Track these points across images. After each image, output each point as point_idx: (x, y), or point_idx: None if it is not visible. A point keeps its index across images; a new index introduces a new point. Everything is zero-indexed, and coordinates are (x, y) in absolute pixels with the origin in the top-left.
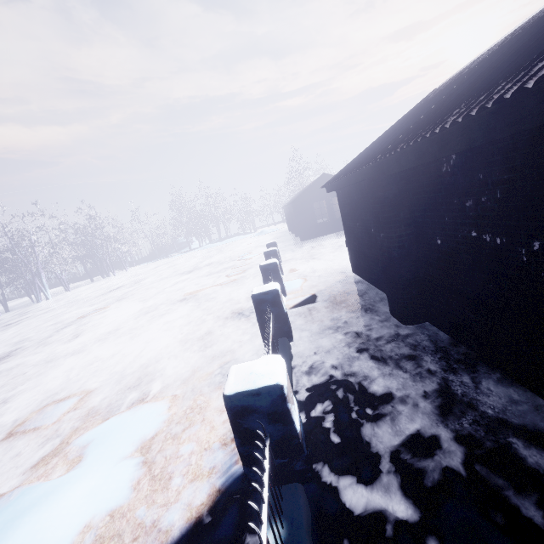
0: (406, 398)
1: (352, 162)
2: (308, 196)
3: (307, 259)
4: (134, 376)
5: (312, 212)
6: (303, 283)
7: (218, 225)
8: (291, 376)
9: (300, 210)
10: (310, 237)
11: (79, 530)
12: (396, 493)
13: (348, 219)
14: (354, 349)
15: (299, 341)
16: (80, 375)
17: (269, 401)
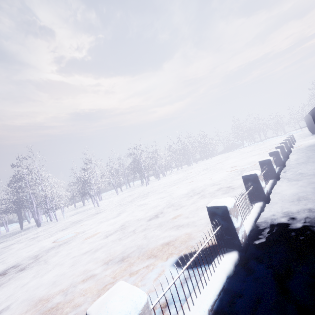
0: (311, 152)
1: None
2: None
3: (309, 140)
4: (250, 162)
5: None
6: (301, 145)
7: (259, 133)
8: (289, 155)
9: (310, 119)
10: None
11: (254, 165)
12: (300, 157)
13: None
14: (306, 151)
15: (293, 153)
16: (235, 165)
17: (281, 147)
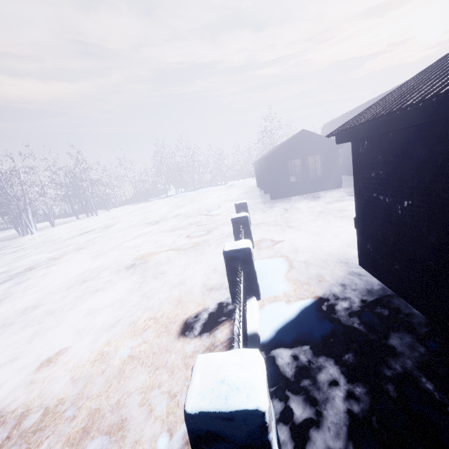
0: None
1: (410, 85)
2: (284, 153)
3: (281, 226)
4: None
5: (285, 171)
6: (283, 273)
7: (193, 176)
8: None
9: (273, 167)
10: (281, 196)
11: None
12: None
13: (373, 189)
14: None
15: None
16: None
17: None
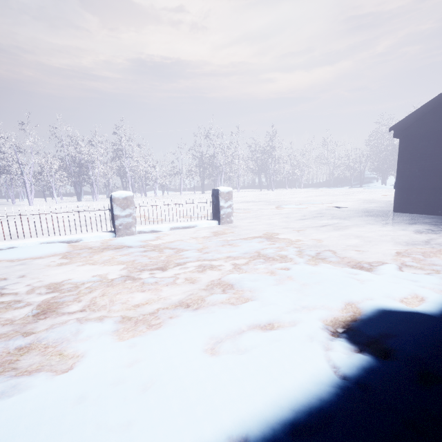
0: None
1: None
2: (438, 115)
3: (213, 236)
4: None
5: (441, 156)
6: (2, 258)
7: None
8: None
9: (411, 147)
10: (415, 209)
11: None
12: None
13: None
14: None
15: None
16: None
17: None
